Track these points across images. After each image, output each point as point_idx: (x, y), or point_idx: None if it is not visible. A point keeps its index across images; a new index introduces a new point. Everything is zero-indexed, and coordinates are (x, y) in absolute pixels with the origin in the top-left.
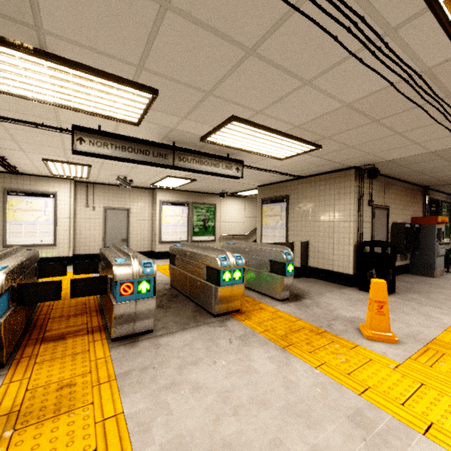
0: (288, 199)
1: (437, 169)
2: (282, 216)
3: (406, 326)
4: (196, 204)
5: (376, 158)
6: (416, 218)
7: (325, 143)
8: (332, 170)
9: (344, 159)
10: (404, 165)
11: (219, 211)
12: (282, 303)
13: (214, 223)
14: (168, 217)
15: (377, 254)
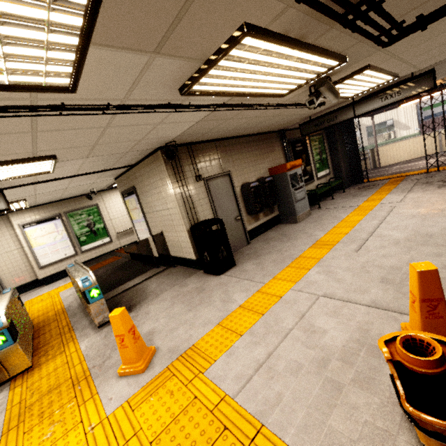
0: (135, 190)
1: (252, 123)
2: (139, 209)
3: (186, 331)
4: (70, 212)
5: (158, 138)
6: (271, 168)
7: (53, 152)
8: (147, 154)
9: (127, 149)
10: (207, 132)
11: (105, 209)
12: (98, 330)
13: (103, 224)
14: (38, 238)
15: (214, 231)
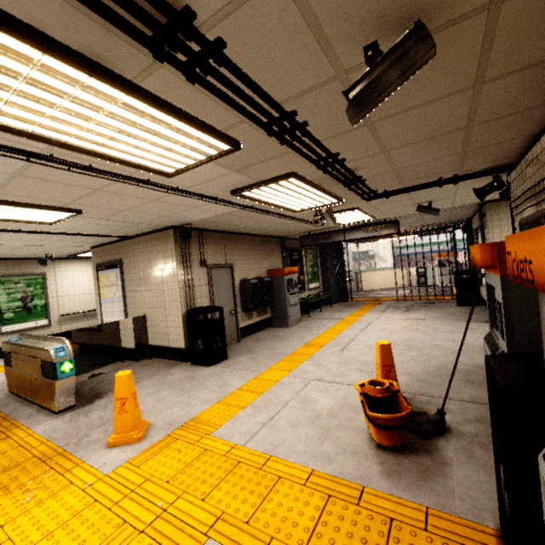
0: (122, 264)
1: (263, 225)
2: (118, 286)
3: (182, 409)
4: (3, 276)
5: (180, 219)
6: (270, 270)
7: (82, 208)
8: (155, 229)
9: (145, 220)
10: (223, 223)
11: (54, 282)
12: (56, 416)
13: (46, 300)
14: None
15: (211, 319)
